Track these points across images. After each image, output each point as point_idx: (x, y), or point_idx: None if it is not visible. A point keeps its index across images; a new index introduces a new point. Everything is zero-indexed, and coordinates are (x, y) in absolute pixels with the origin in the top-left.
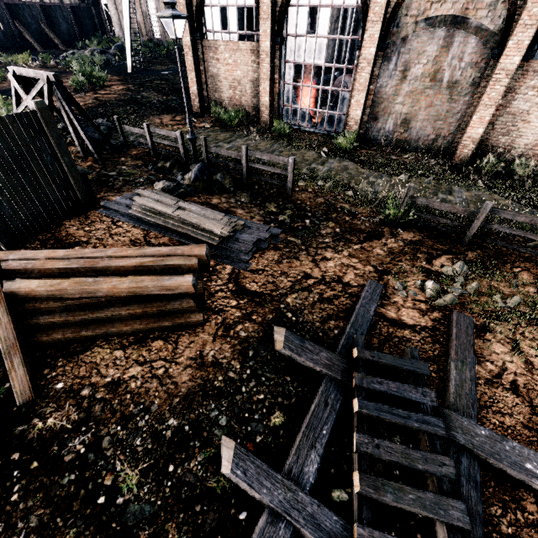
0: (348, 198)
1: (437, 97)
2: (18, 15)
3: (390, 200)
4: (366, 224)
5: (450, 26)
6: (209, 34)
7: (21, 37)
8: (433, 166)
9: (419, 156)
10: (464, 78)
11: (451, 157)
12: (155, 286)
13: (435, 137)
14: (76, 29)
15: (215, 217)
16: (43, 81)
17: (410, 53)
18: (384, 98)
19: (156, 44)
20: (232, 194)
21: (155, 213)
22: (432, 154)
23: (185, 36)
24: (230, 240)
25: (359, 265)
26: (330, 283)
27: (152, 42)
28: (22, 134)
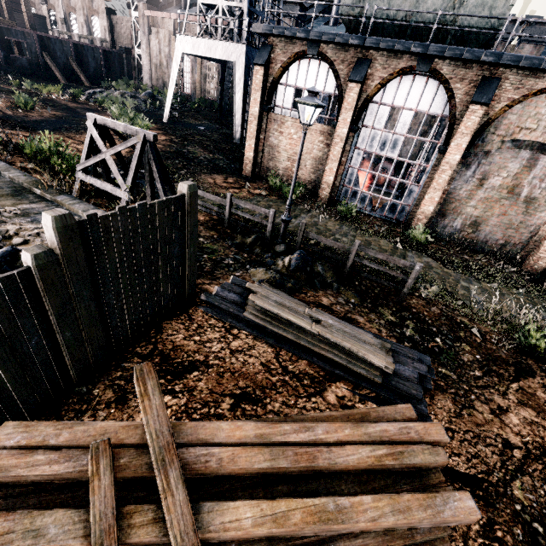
0: (459, 309)
1: (512, 208)
2: (49, 47)
3: (544, 332)
4: (502, 350)
5: (537, 151)
6: (277, 108)
7: (46, 67)
8: (510, 273)
9: (490, 259)
10: (543, 197)
11: (521, 264)
12: (432, 520)
13: (504, 242)
14: (104, 70)
15: (365, 339)
16: (137, 139)
17: (491, 165)
18: (456, 199)
19: (186, 98)
20: (335, 290)
21: (280, 322)
22: (507, 260)
23: (253, 106)
24: (391, 376)
25: (543, 421)
26: (542, 459)
27: (183, 96)
28: (163, 223)
